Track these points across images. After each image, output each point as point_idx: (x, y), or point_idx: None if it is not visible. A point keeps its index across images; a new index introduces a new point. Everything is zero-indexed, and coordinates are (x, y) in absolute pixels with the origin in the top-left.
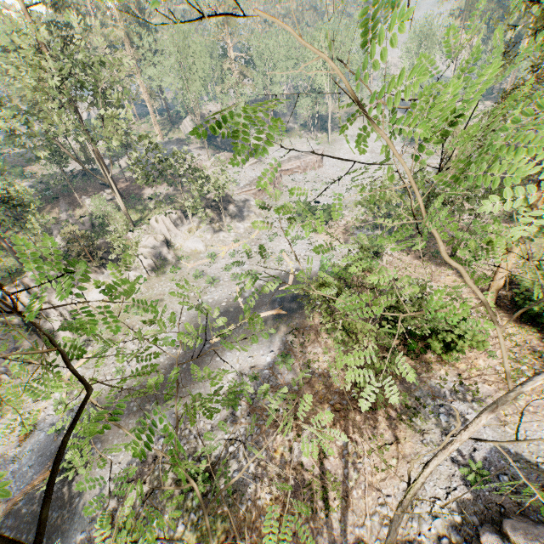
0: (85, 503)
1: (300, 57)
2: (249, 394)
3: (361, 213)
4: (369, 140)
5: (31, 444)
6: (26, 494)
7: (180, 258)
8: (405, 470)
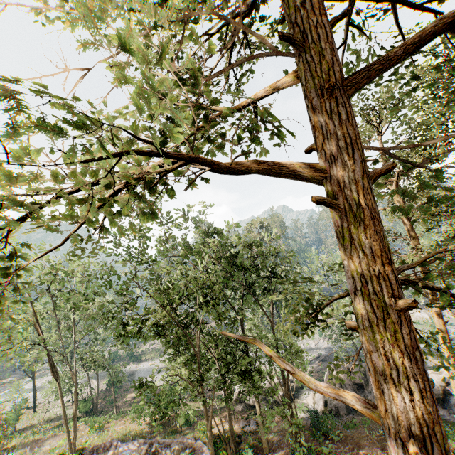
0: None
1: None
2: None
3: None
4: None
5: None
6: None
7: None
8: None
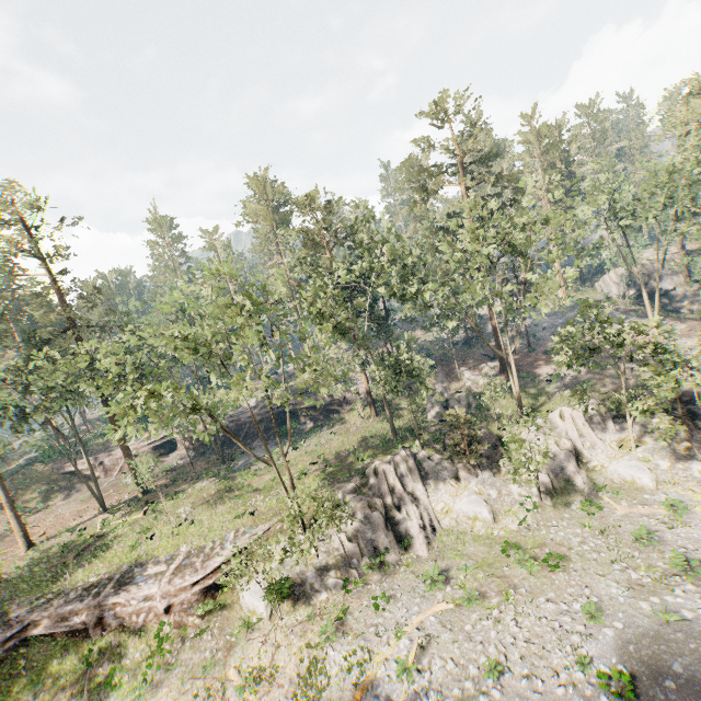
0: None
1: None
2: None
3: None
4: None
5: None
6: None
7: (600, 489)
8: None
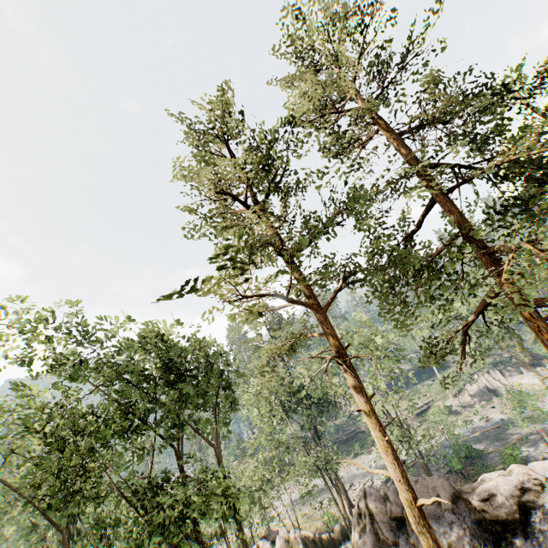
0: (510, 435)
1: None
2: None
3: None
4: None
5: (489, 423)
6: (487, 431)
7: None
8: None
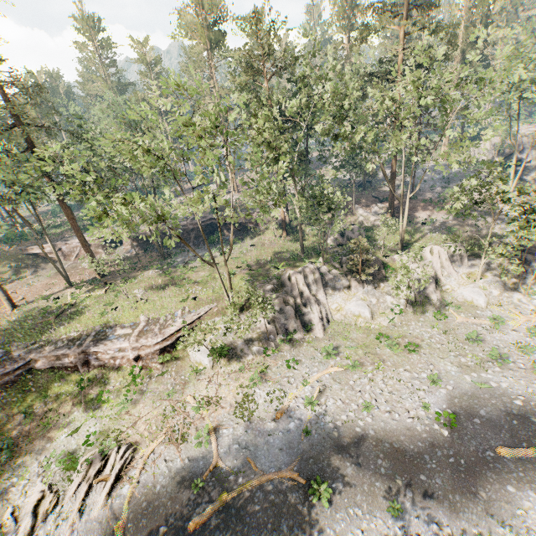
0: None
1: None
2: None
3: None
4: None
5: (282, 426)
6: (275, 478)
7: (448, 305)
8: None
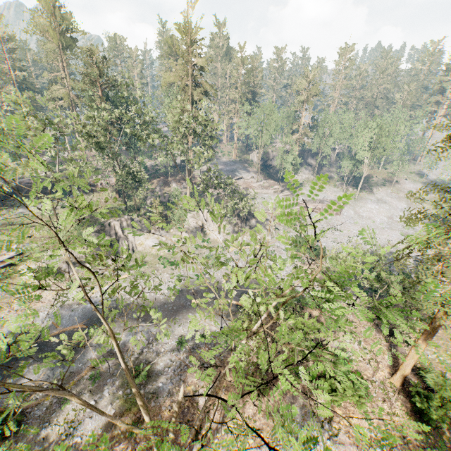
0: (88, 350)
1: (354, 133)
2: (194, 345)
3: (328, 265)
4: (392, 207)
5: (82, 307)
6: (69, 329)
7: (204, 241)
8: (254, 450)
